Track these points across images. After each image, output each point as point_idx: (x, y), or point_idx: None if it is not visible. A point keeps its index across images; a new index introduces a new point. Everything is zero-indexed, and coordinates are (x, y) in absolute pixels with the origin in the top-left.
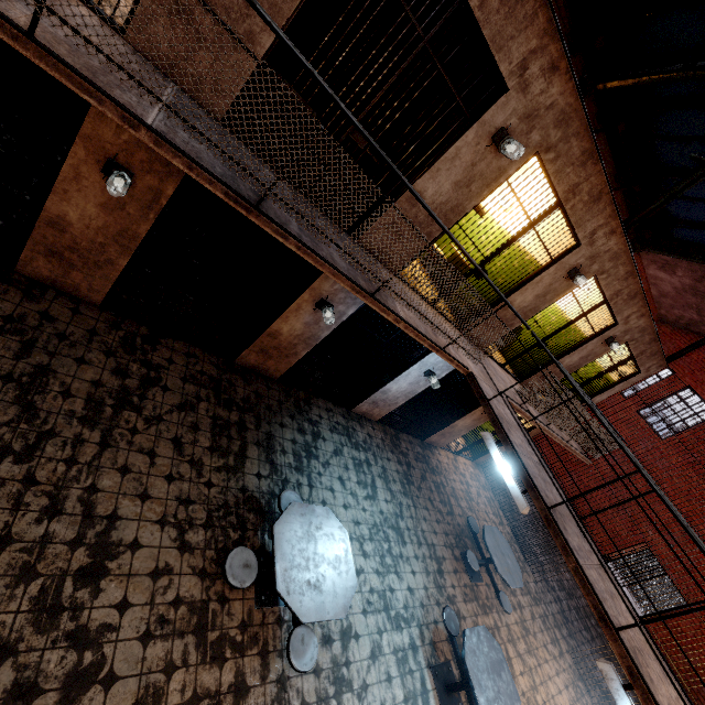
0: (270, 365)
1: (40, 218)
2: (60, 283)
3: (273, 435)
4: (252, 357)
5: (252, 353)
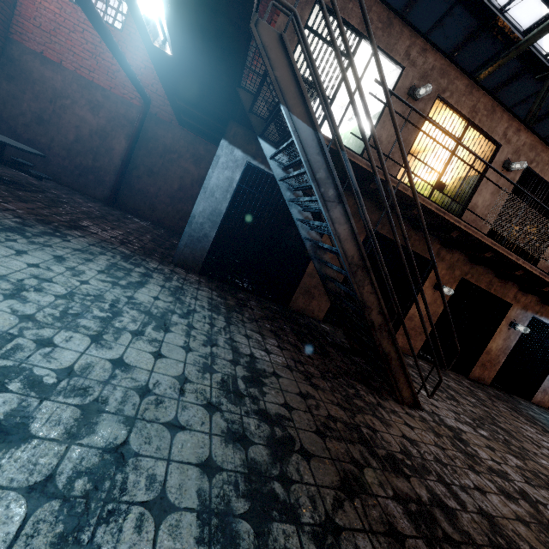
0: (485, 374)
1: (405, 317)
2: (403, 348)
3: (531, 415)
4: (477, 371)
5: (477, 368)
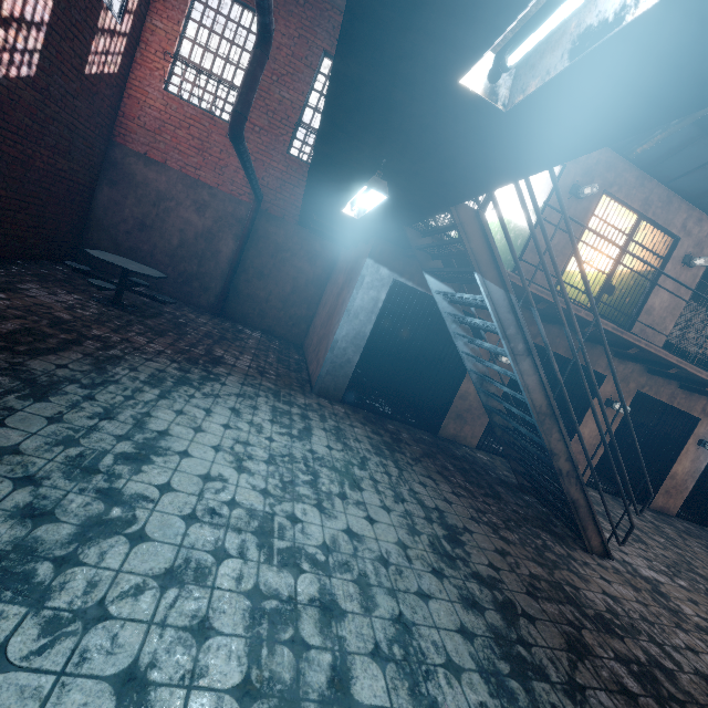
0: (670, 503)
1: (572, 440)
2: None
3: None
4: (659, 499)
5: (659, 496)
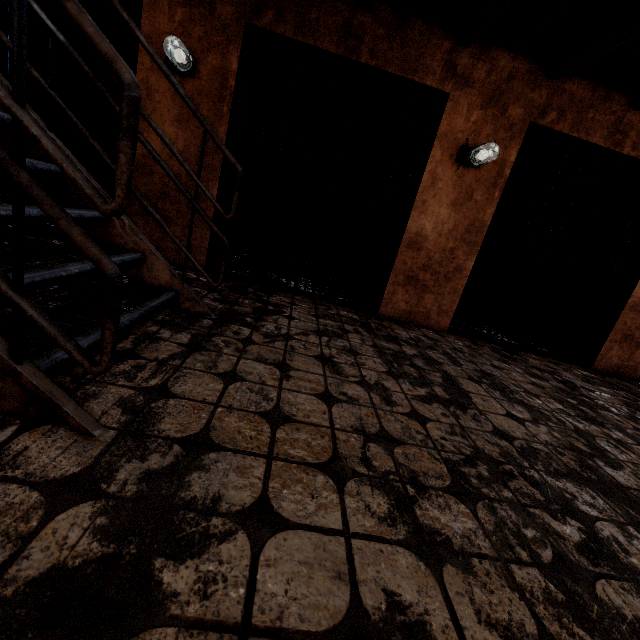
0: (637, 358)
1: (401, 243)
2: (412, 315)
3: None
4: (613, 352)
5: (612, 345)
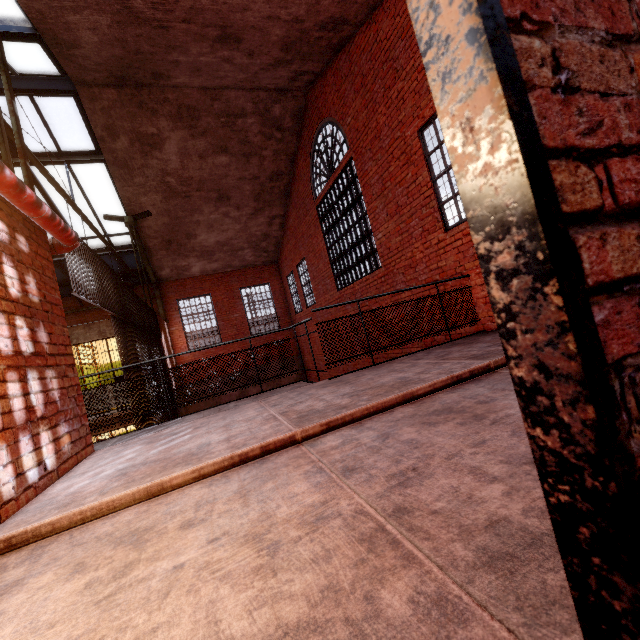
0: None
1: None
2: None
3: None
4: None
5: None
